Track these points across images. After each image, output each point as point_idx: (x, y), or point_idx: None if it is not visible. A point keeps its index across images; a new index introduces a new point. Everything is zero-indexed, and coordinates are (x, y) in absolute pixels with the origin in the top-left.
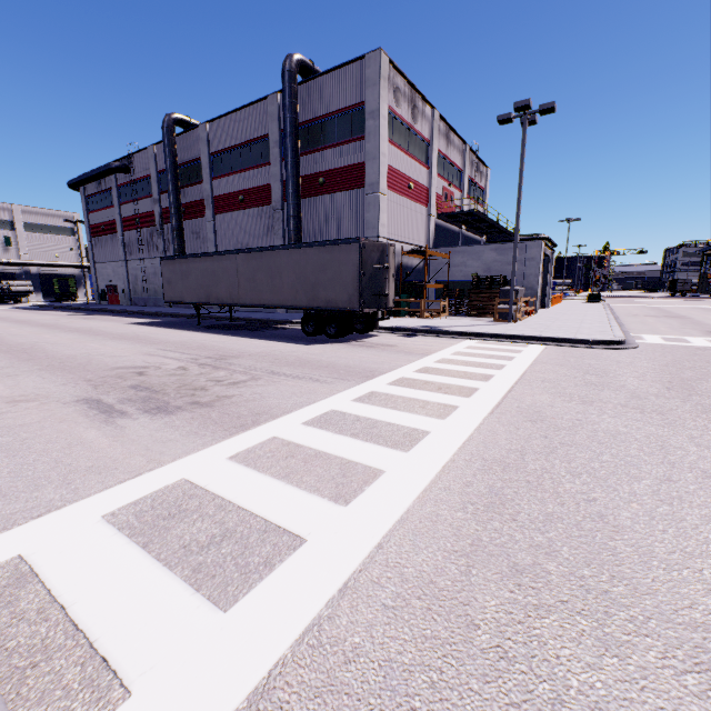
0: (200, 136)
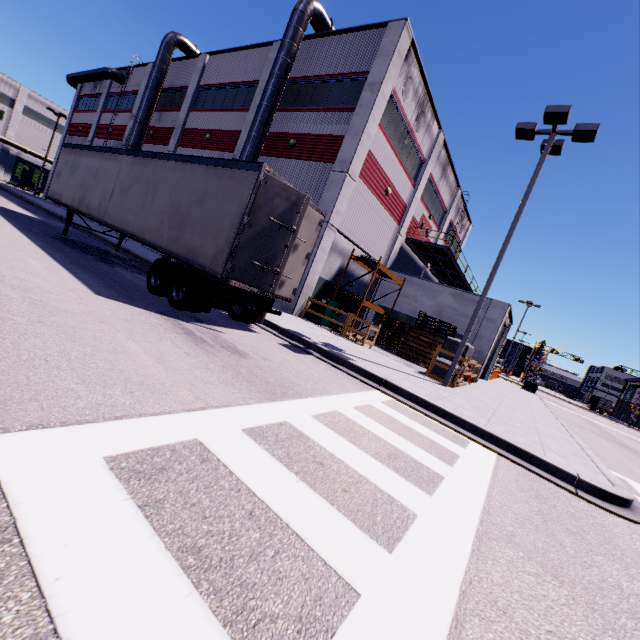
0: (197, 65)
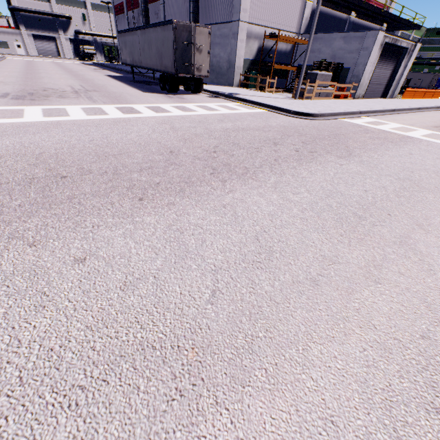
0: None
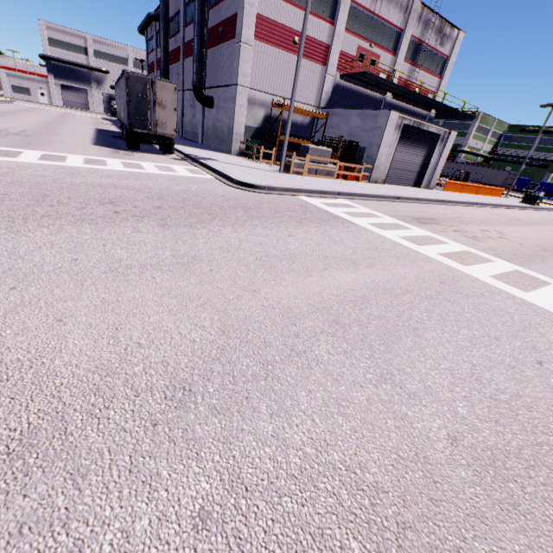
0: None
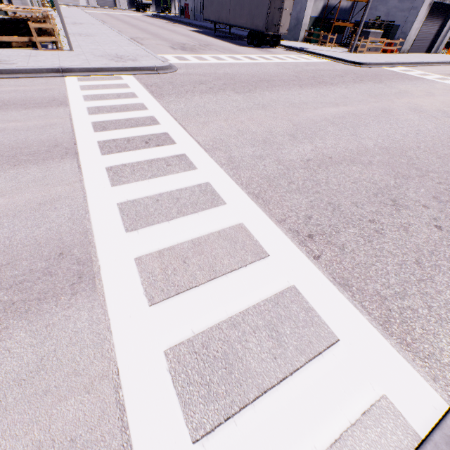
0: None
